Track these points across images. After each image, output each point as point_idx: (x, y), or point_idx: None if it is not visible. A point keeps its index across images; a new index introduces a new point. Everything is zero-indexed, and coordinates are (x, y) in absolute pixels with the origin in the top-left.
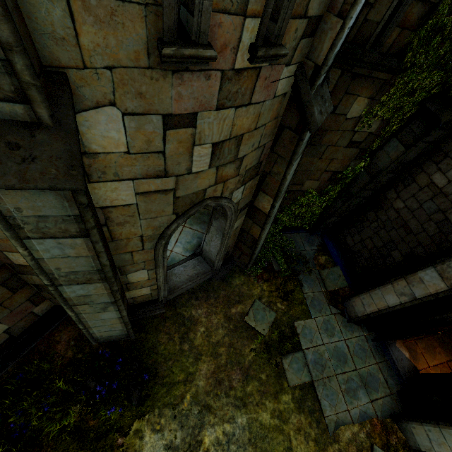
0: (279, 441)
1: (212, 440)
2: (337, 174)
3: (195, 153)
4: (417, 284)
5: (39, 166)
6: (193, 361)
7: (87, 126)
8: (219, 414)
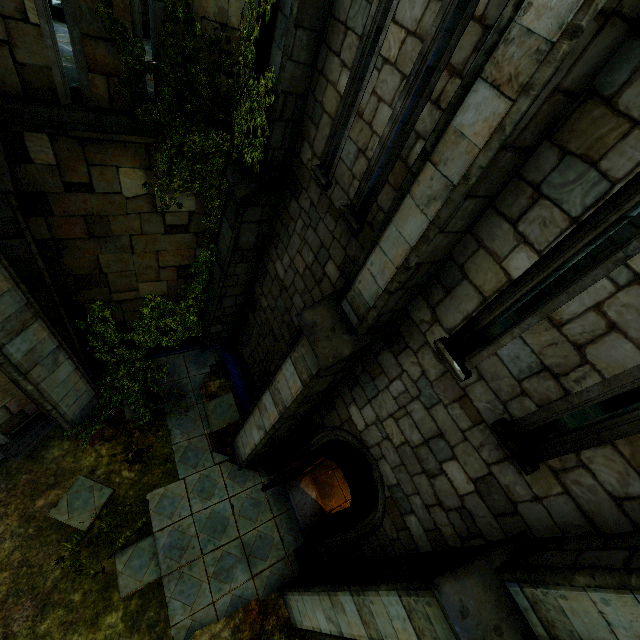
0: None
1: None
2: (188, 269)
3: None
4: (265, 413)
5: None
6: None
7: None
8: None
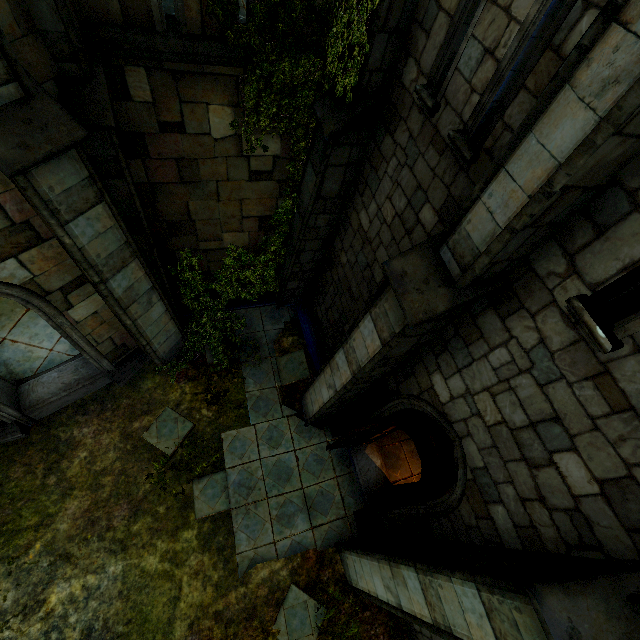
0: (164, 590)
1: (63, 597)
2: (269, 220)
3: None
4: (336, 372)
5: None
6: (57, 499)
7: None
8: (83, 564)
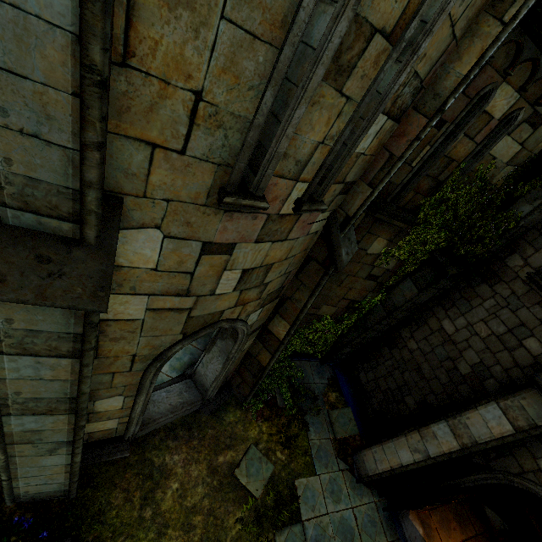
0: None
1: None
2: (355, 303)
3: (223, 277)
4: (431, 439)
5: (64, 283)
6: (154, 538)
7: (123, 241)
8: None
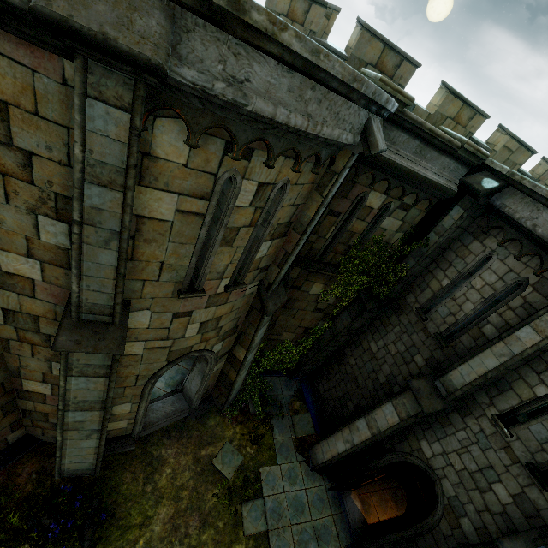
0: None
1: None
2: (310, 330)
3: (189, 327)
4: (356, 432)
5: (105, 342)
6: (153, 504)
7: (131, 317)
8: None
